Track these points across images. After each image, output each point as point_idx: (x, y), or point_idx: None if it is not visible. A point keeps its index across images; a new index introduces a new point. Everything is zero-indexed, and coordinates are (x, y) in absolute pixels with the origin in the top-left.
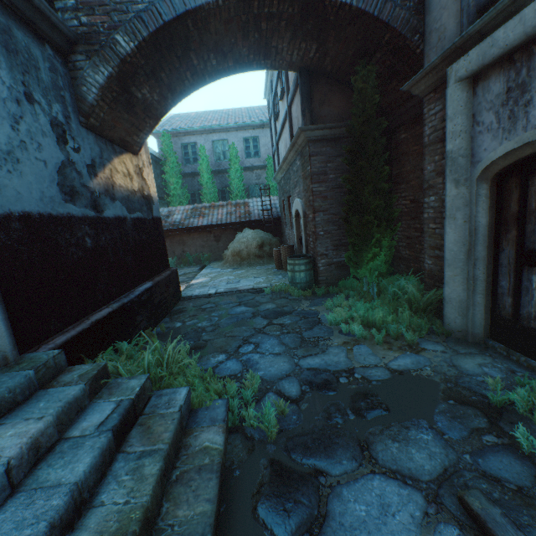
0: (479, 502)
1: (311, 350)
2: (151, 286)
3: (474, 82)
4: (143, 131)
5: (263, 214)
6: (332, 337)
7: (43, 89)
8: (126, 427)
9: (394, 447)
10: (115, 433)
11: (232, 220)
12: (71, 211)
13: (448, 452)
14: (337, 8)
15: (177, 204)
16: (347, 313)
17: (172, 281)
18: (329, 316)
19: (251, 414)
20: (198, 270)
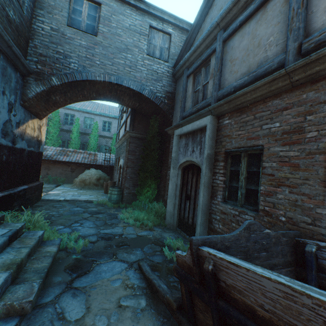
0: (142, 263)
1: (107, 227)
2: (27, 187)
3: (180, 137)
4: (49, 111)
5: (104, 162)
6: (119, 224)
7: (10, 89)
8: (13, 239)
9: (126, 254)
10: (9, 238)
11: (85, 162)
12: (2, 142)
13: (143, 255)
14: (146, 98)
15: (51, 145)
16: (130, 215)
17: (38, 188)
18: (121, 215)
19: (72, 243)
20: (55, 187)
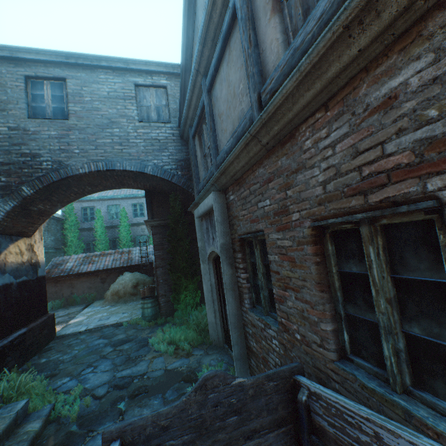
0: None
1: (129, 365)
2: (25, 331)
3: (202, 219)
4: (38, 223)
5: (141, 260)
6: (148, 354)
7: None
8: None
9: (137, 410)
10: None
11: (116, 265)
12: None
13: (161, 406)
14: (151, 176)
15: (72, 253)
16: (165, 336)
17: (47, 324)
18: (151, 340)
19: (66, 409)
20: (82, 310)
